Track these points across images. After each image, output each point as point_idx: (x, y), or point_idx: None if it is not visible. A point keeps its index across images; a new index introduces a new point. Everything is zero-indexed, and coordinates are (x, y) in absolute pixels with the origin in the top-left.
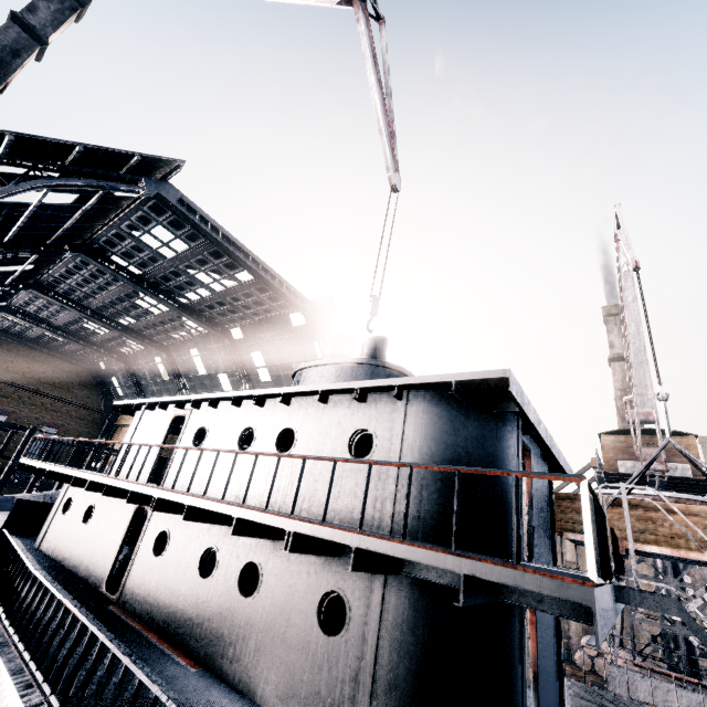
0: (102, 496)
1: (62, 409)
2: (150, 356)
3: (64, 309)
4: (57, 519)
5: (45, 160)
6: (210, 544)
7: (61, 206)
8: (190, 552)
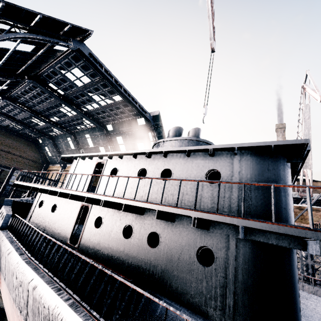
0: (60, 200)
1: (21, 161)
2: (65, 137)
3: (22, 111)
4: (36, 210)
5: (20, 22)
6: (127, 223)
7: (25, 52)
8: (116, 227)
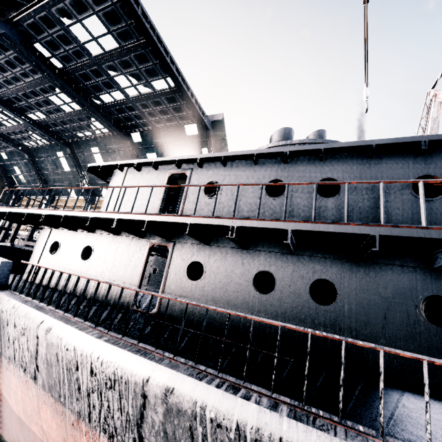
0: (99, 239)
1: None
2: (53, 150)
3: None
4: (46, 258)
5: None
6: (260, 268)
7: None
8: (237, 276)
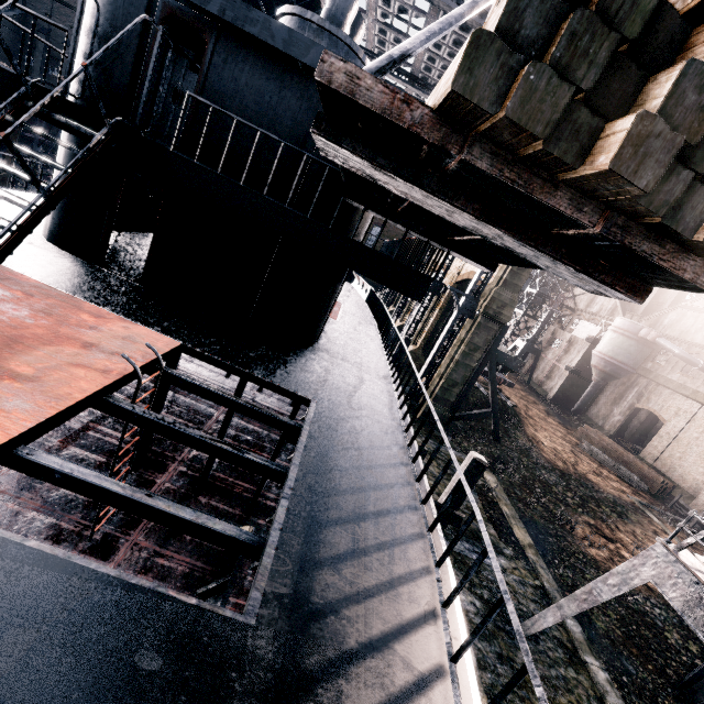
0: None
1: None
2: None
3: None
4: None
5: None
6: None
7: None
8: None
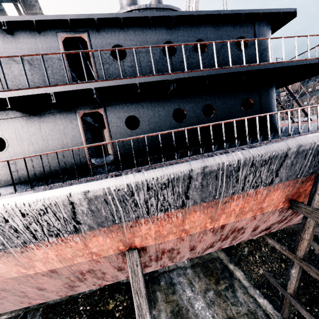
0: (4, 125)
1: None
2: None
3: None
4: None
5: None
6: (175, 108)
7: None
8: (163, 117)
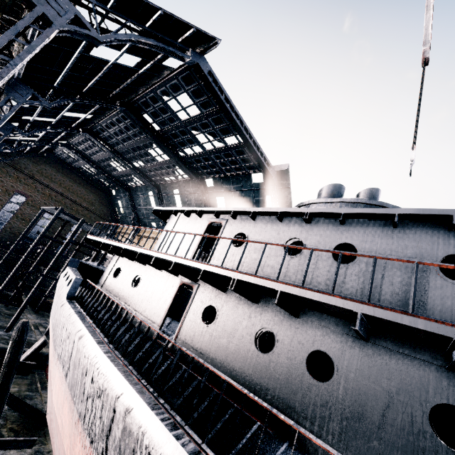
0: (147, 270)
1: (87, 215)
2: (146, 190)
3: (101, 150)
4: (110, 280)
5: (133, 21)
6: (264, 325)
7: (126, 67)
8: (242, 328)
